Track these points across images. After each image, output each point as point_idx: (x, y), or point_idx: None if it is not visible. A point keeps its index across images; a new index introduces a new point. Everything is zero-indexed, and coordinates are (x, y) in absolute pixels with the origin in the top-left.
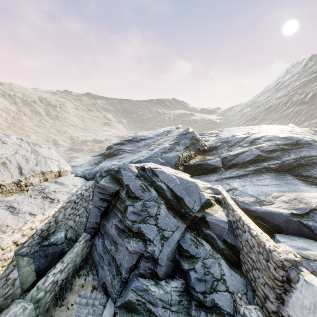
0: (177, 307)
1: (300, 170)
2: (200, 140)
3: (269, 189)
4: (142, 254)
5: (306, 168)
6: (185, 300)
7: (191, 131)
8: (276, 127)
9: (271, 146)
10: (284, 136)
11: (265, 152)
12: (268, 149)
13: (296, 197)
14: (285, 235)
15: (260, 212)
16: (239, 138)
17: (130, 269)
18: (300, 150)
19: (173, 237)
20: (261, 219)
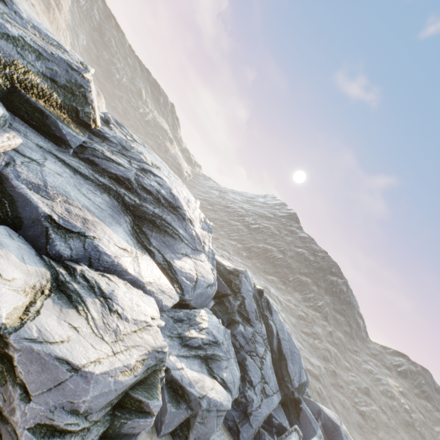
0: None
1: (148, 225)
2: (93, 107)
3: (81, 198)
4: None
5: (155, 229)
6: None
7: (89, 79)
8: (185, 190)
9: (152, 187)
10: (174, 194)
11: (138, 184)
12: (145, 185)
13: (91, 221)
14: (15, 233)
15: (19, 192)
16: (141, 159)
17: None
18: (170, 214)
19: None
20: (12, 201)
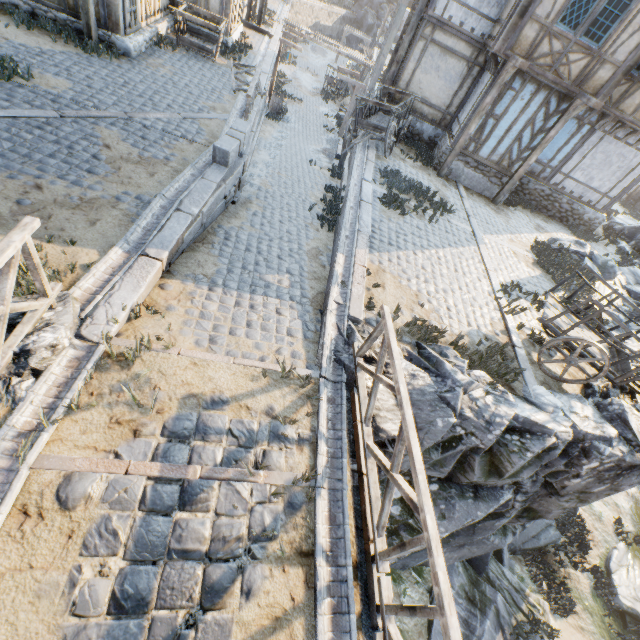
0: (372, 16)
1: None
2: None
3: None
4: (370, 1)
5: None
6: (375, 18)
7: None
8: None
9: None
10: None
11: None
12: None
13: None
14: None
15: None
16: None
17: (365, 5)
18: None
19: (380, 0)
20: None
